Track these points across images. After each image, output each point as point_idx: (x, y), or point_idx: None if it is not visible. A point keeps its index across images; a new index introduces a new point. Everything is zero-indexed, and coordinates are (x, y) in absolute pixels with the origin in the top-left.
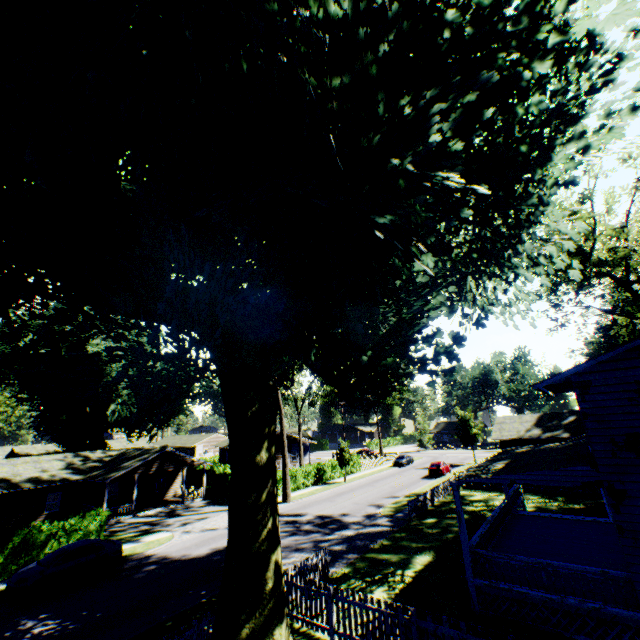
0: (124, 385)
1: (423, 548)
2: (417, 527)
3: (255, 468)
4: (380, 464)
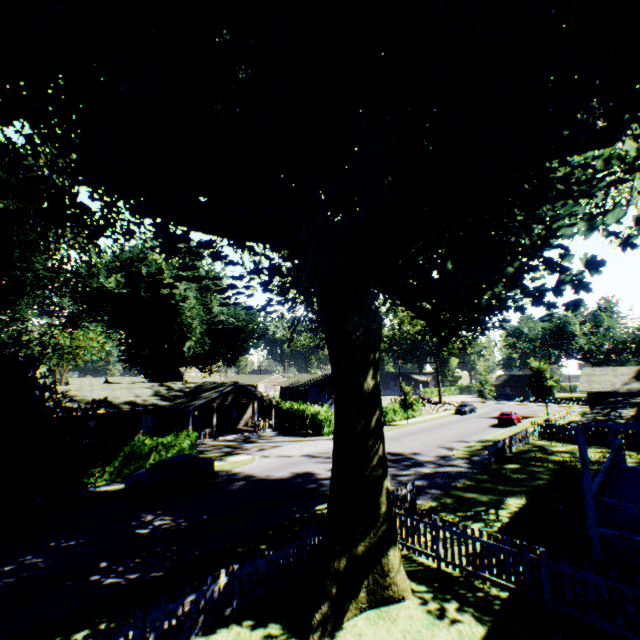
0: (196, 324)
1: (512, 491)
2: (499, 471)
3: (362, 395)
4: (440, 411)
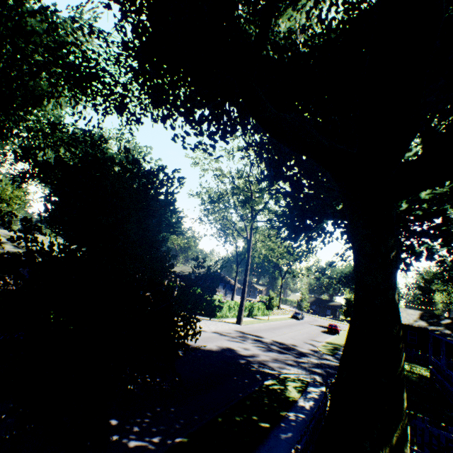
0: None
1: None
2: None
3: (395, 304)
4: (280, 314)
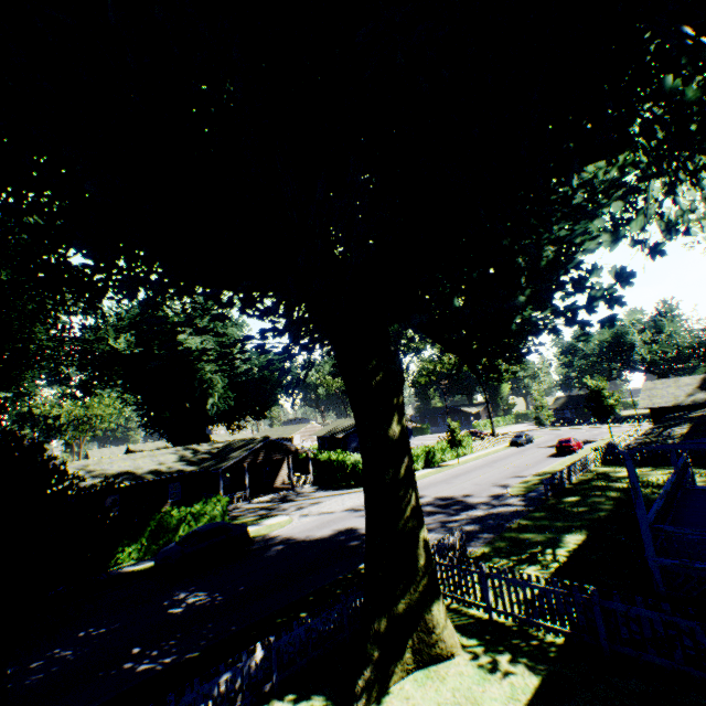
0: (218, 379)
1: (571, 527)
2: (557, 506)
3: (388, 443)
4: (494, 445)
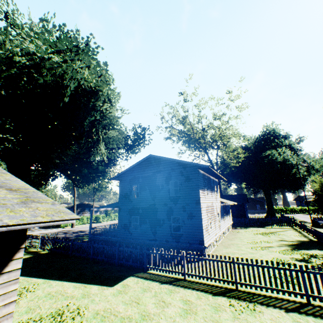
0: None
1: None
2: None
3: None
4: None
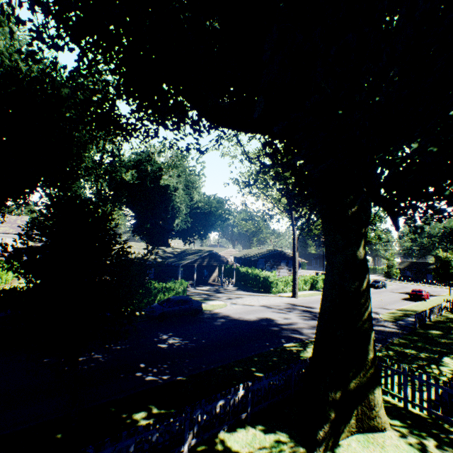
0: (183, 208)
1: (445, 353)
2: (426, 335)
3: (355, 261)
4: None
